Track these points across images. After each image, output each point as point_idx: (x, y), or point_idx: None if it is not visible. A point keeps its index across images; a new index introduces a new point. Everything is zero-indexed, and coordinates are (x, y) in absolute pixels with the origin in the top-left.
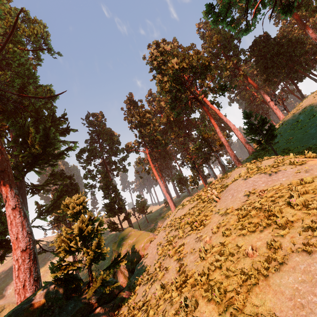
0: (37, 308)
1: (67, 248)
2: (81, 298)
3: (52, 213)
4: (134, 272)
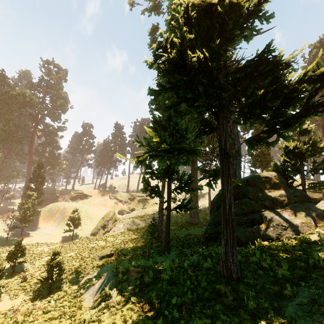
0: (270, 180)
1: (303, 151)
2: (298, 190)
3: (209, 146)
4: (320, 204)
